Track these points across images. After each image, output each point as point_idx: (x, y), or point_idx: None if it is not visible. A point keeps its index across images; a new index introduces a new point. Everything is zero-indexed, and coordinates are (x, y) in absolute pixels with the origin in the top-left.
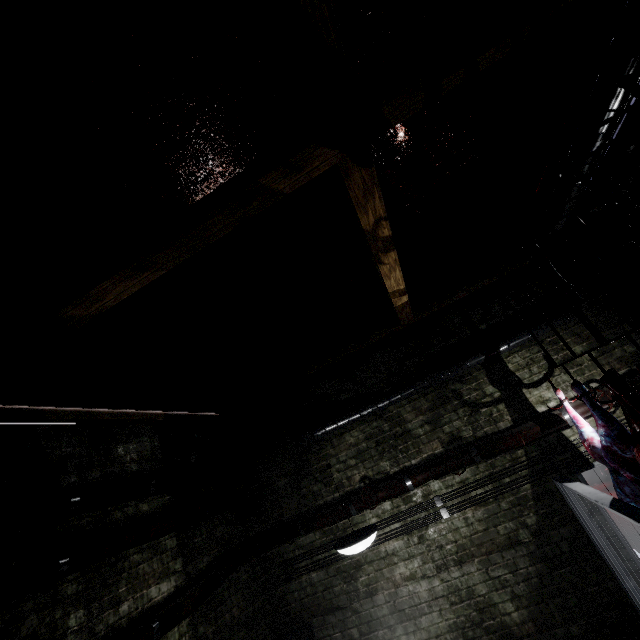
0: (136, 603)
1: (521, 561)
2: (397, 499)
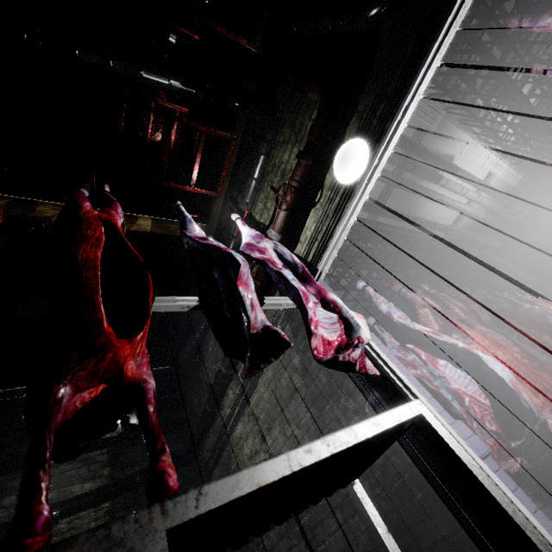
0: (59, 495)
1: (300, 410)
2: (234, 386)
